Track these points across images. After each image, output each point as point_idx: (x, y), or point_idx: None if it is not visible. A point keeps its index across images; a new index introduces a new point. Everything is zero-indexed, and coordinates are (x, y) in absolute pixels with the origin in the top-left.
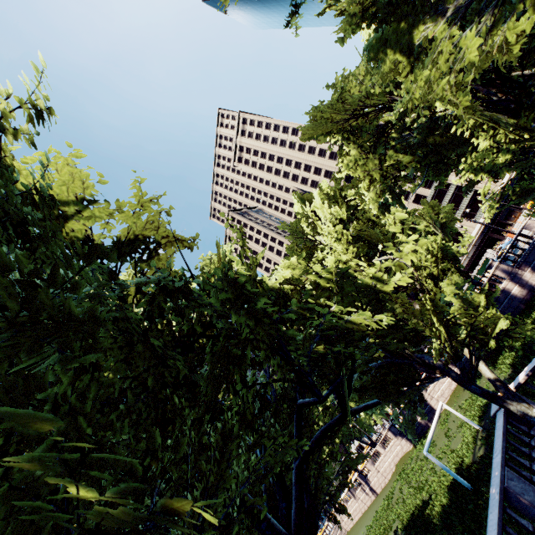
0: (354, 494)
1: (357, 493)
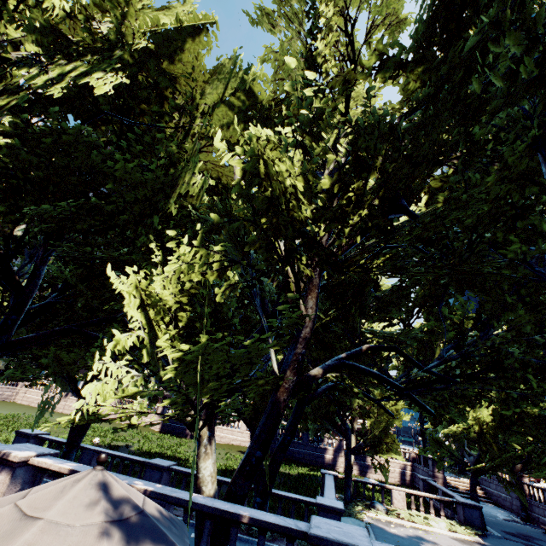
0: (68, 395)
1: (71, 398)
